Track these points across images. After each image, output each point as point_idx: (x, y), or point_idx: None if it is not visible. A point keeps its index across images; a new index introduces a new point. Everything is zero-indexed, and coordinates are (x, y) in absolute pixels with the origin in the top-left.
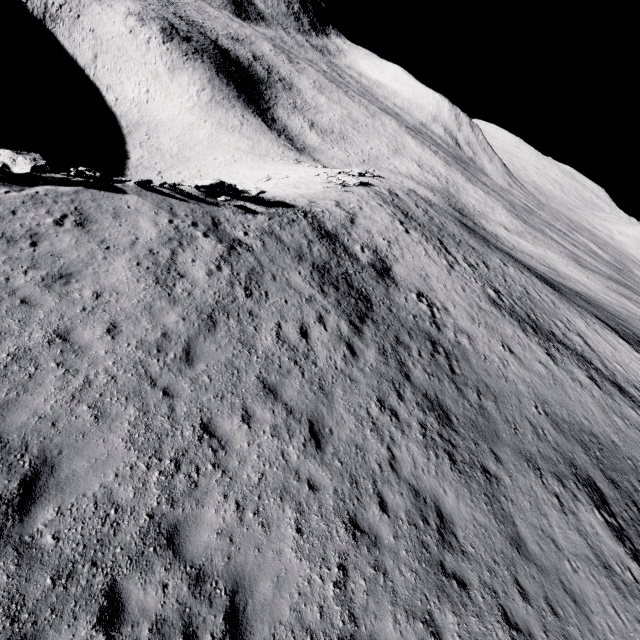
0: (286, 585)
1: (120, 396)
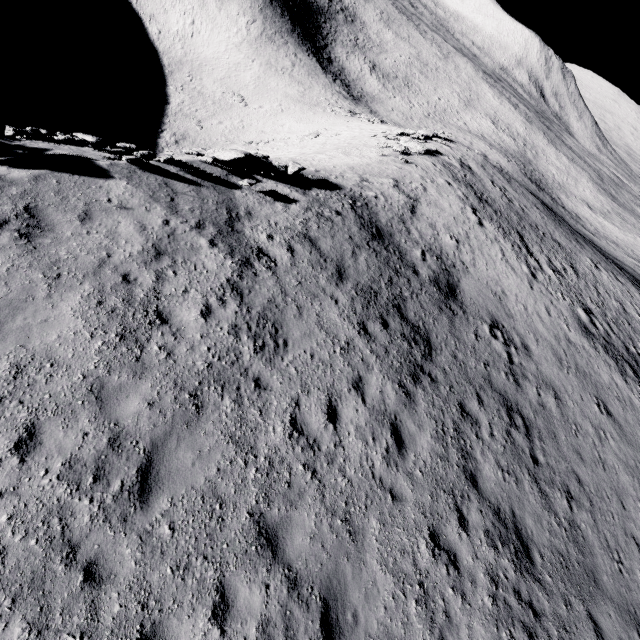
0: None
1: (3, 596)
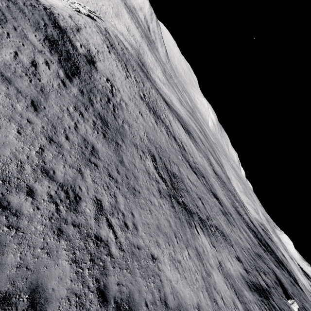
0: (9, 146)
1: None
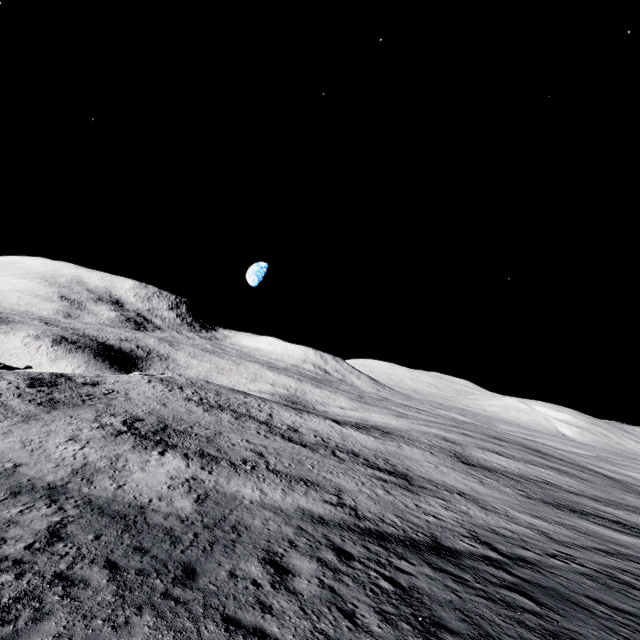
0: None
1: None
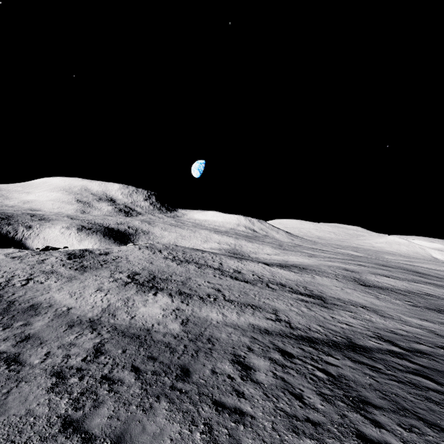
0: (0, 270)
1: None
